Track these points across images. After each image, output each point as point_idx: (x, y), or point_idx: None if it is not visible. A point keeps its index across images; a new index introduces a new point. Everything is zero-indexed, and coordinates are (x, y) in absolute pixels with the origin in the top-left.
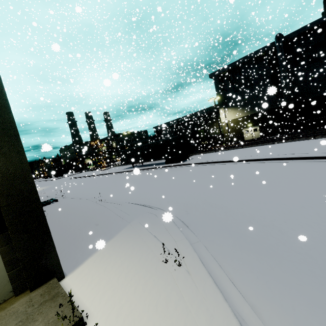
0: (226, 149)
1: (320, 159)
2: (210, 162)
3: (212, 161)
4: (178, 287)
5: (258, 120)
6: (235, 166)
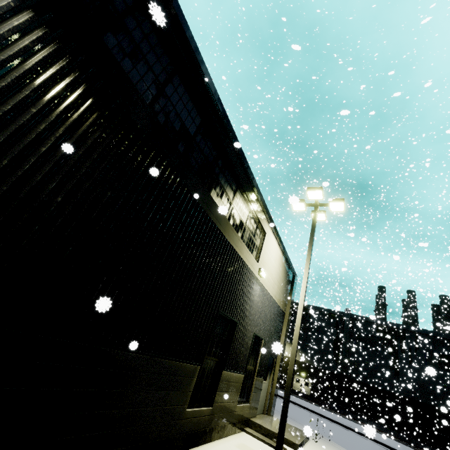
0: (281, 389)
1: (373, 441)
2: (279, 394)
3: (281, 395)
4: (335, 445)
5: (312, 374)
6: (308, 413)
